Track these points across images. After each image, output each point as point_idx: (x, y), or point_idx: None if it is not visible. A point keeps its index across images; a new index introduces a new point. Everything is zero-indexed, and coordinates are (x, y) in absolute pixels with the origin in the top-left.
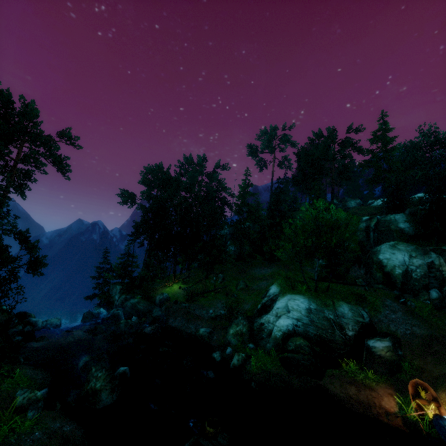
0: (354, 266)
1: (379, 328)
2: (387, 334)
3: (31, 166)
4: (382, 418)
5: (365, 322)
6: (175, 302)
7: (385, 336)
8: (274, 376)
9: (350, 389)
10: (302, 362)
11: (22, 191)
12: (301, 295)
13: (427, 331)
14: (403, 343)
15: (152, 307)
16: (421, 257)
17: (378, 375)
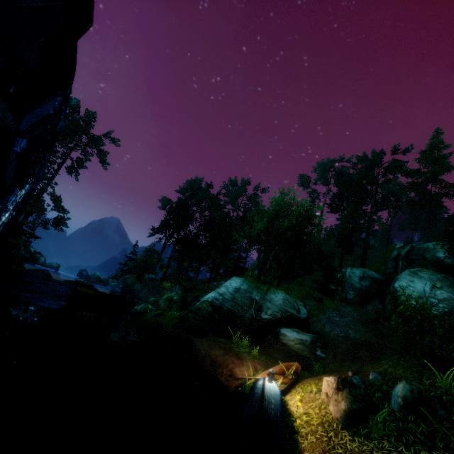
0: (374, 300)
1: (313, 327)
2: (315, 332)
3: (80, 154)
4: (221, 377)
5: (297, 316)
6: (151, 279)
7: (310, 332)
8: (157, 323)
9: (217, 351)
10: (190, 319)
11: (76, 175)
12: (242, 278)
13: (363, 336)
14: (330, 346)
15: (136, 282)
16: (449, 289)
17: (267, 357)
